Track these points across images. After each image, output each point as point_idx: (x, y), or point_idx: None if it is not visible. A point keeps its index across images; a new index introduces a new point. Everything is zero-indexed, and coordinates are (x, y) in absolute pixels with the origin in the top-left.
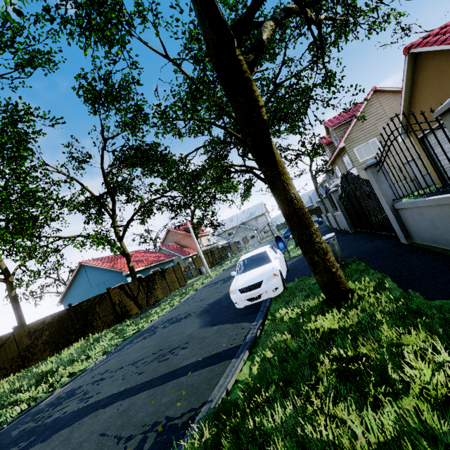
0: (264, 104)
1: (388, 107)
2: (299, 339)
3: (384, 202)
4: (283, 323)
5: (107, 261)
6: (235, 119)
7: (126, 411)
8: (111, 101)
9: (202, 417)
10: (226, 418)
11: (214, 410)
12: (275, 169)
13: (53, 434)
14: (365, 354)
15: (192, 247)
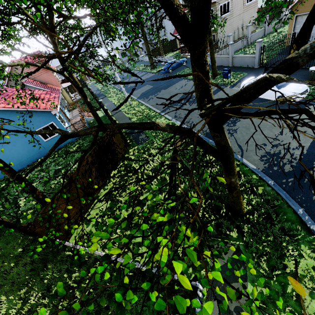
0: None
1: None
2: None
3: None
4: None
5: (3, 102)
6: None
7: None
8: None
9: None
10: None
11: None
12: None
13: None
14: None
15: (53, 83)
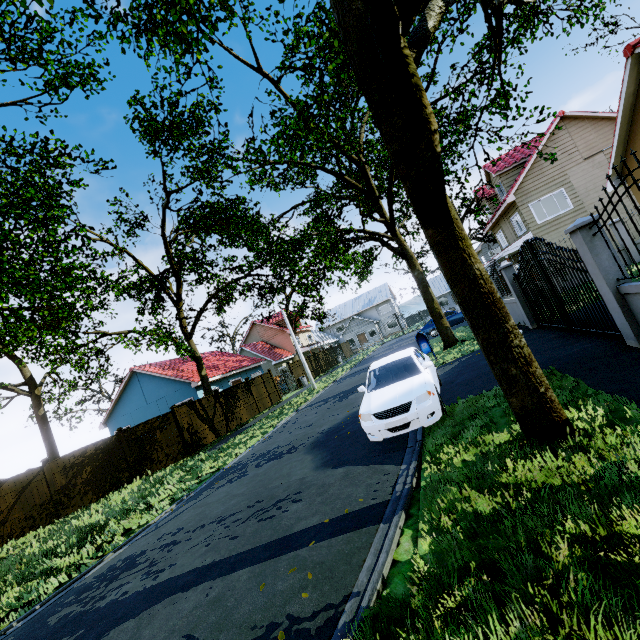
0: None
1: (582, 141)
2: (496, 499)
3: (603, 284)
4: (455, 470)
5: (168, 367)
6: (356, 162)
7: (221, 600)
8: (178, 137)
9: (348, 621)
10: (405, 637)
11: (369, 612)
12: (449, 231)
13: (110, 629)
14: (634, 535)
15: (286, 347)
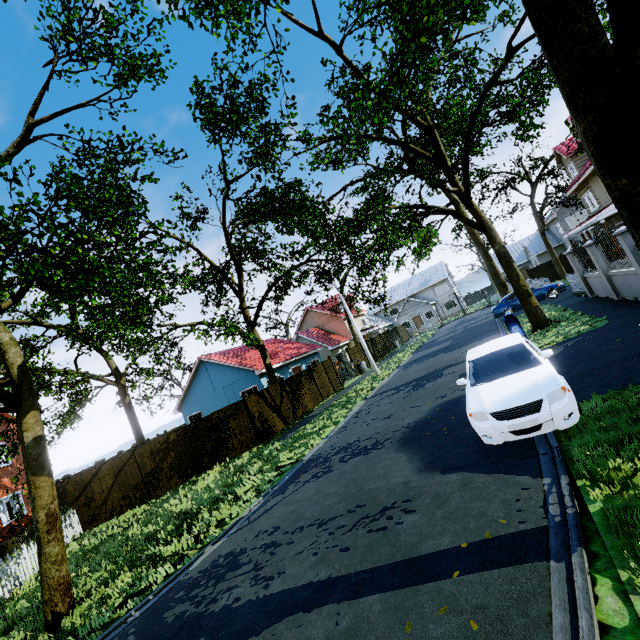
0: (483, 90)
1: None
2: None
3: None
4: None
5: (232, 355)
6: (424, 127)
7: (358, 635)
8: (236, 122)
9: None
10: None
11: None
12: None
13: None
14: None
15: (341, 333)
